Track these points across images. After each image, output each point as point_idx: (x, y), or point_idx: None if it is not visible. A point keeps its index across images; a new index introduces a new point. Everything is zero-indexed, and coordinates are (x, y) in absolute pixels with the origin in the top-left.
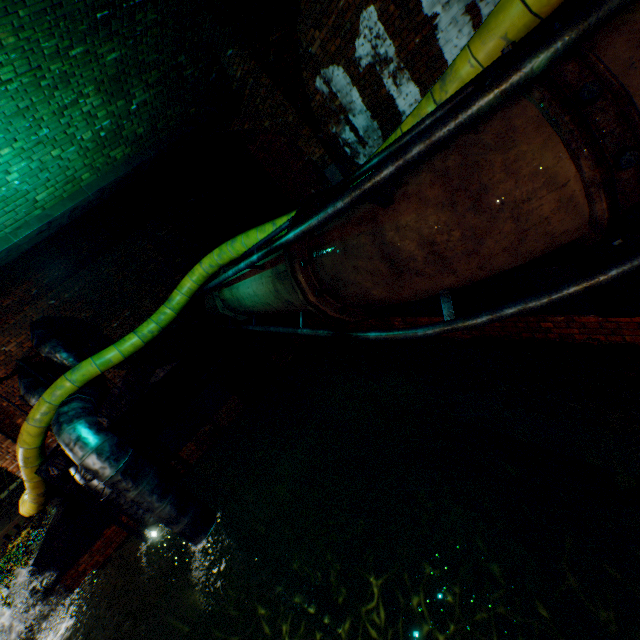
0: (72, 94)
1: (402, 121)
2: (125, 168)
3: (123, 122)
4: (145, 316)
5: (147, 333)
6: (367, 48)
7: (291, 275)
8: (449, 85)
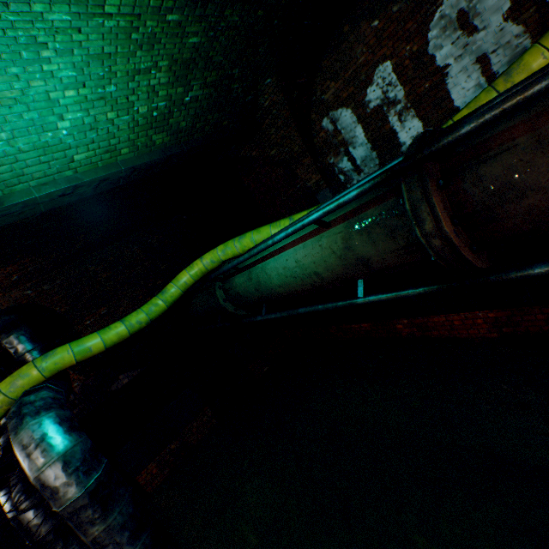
0: (149, 61)
1: (401, 150)
2: (160, 154)
3: (174, 109)
4: (120, 316)
5: (135, 323)
6: (378, 93)
7: (422, 197)
8: (516, 76)
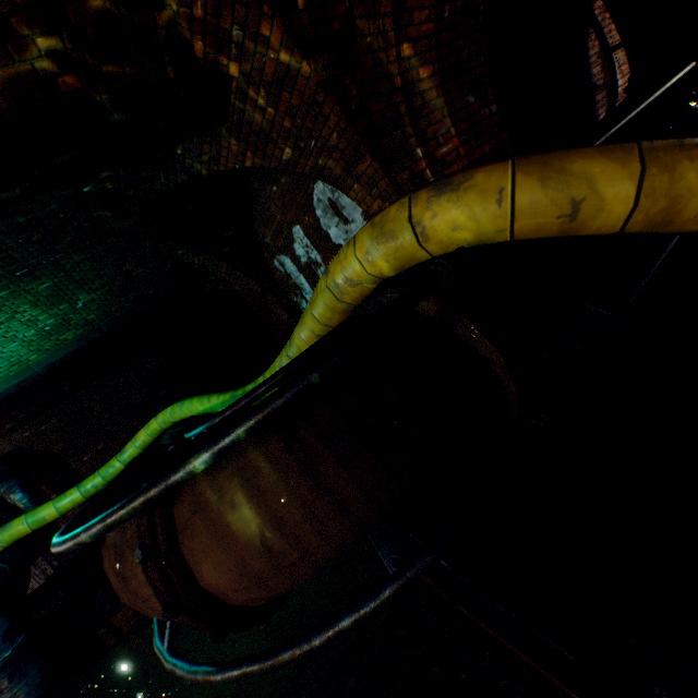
0: (6, 314)
1: None
2: (77, 345)
3: (70, 316)
4: (119, 449)
5: (91, 487)
6: (302, 251)
7: None
8: (292, 347)
